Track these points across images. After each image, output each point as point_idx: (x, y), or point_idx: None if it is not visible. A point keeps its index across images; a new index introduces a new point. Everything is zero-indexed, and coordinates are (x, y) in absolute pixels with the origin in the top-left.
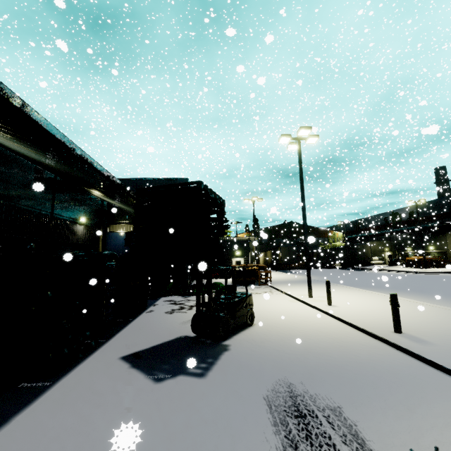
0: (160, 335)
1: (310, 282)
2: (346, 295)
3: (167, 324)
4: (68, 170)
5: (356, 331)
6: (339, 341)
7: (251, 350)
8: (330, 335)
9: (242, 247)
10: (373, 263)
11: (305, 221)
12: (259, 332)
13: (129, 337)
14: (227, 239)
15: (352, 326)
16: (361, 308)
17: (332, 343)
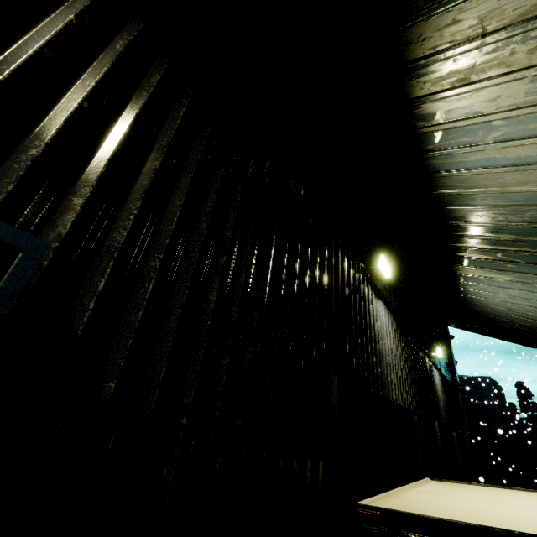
0: None
1: None
2: None
3: None
4: None
5: None
6: None
7: None
8: None
9: None
10: None
11: None
12: None
13: None
14: None
15: None
16: None
17: None
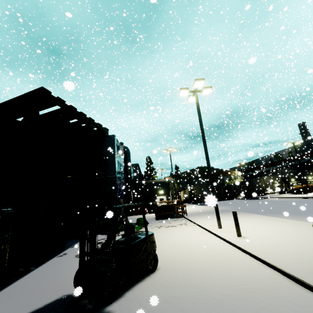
0: (41, 295)
1: (218, 214)
2: (253, 223)
3: (64, 274)
4: None
5: (276, 275)
6: (260, 297)
7: None
8: (245, 284)
9: (163, 187)
10: (267, 193)
11: (207, 158)
12: (160, 283)
13: None
14: (152, 181)
15: (270, 266)
16: (272, 238)
17: (251, 302)
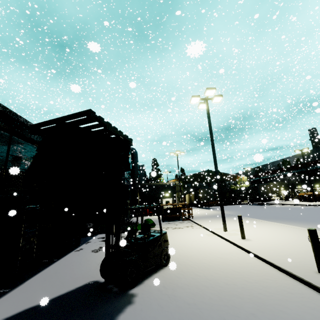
0: (70, 280)
1: (224, 217)
2: (257, 228)
3: (85, 265)
4: (0, 122)
5: (275, 271)
6: (259, 286)
7: (157, 304)
8: (247, 277)
9: (170, 190)
10: (273, 199)
11: (216, 164)
12: (173, 274)
13: (36, 285)
14: (158, 184)
15: (270, 264)
16: (273, 241)
17: (251, 290)
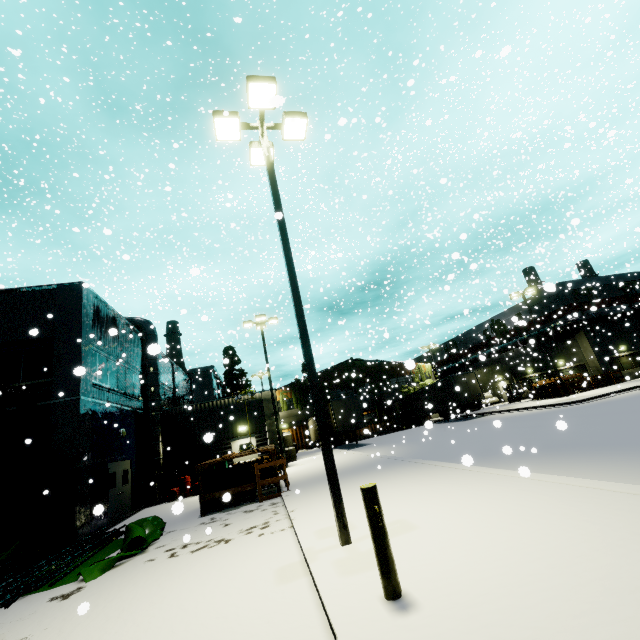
0: None
1: (336, 491)
2: (452, 505)
3: None
4: None
5: None
6: None
7: None
8: None
9: (249, 415)
10: (486, 404)
11: (299, 307)
12: None
13: None
14: (219, 403)
15: None
16: (521, 602)
17: None
